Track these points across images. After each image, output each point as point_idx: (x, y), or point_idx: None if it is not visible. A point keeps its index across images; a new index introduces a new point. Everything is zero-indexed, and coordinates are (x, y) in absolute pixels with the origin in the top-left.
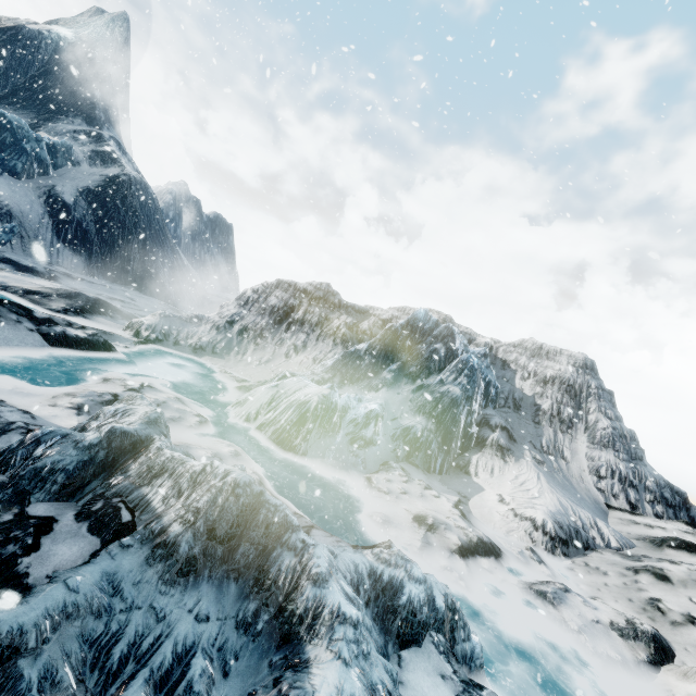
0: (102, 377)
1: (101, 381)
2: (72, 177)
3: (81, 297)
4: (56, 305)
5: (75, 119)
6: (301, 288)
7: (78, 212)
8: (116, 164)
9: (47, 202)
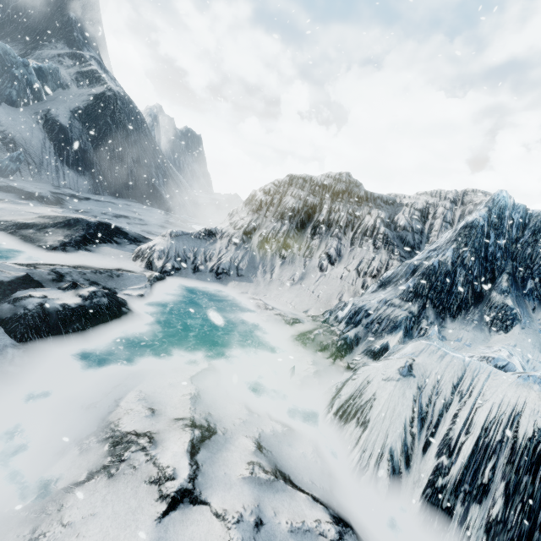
0: (108, 428)
1: (105, 451)
2: (63, 100)
3: (80, 224)
4: (51, 239)
5: (57, 43)
6: (319, 182)
7: (75, 133)
8: (100, 83)
9: (45, 127)
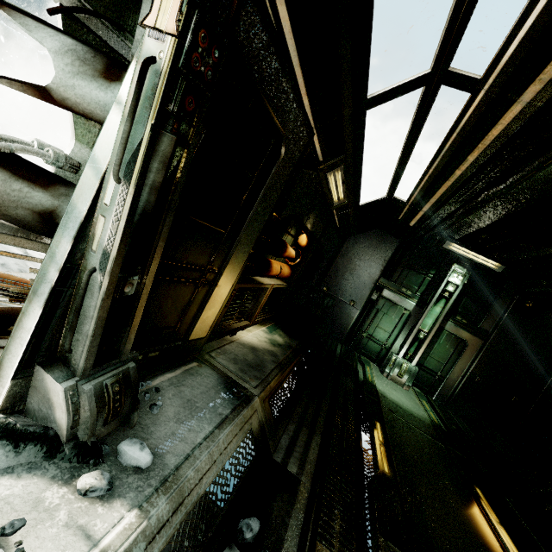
0: None
1: None
2: None
3: None
4: None
5: None
6: None
7: None
8: None
9: None
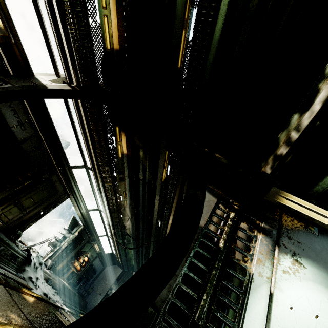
0: None
1: None
2: None
3: None
4: None
5: None
6: None
7: None
8: None
9: None
